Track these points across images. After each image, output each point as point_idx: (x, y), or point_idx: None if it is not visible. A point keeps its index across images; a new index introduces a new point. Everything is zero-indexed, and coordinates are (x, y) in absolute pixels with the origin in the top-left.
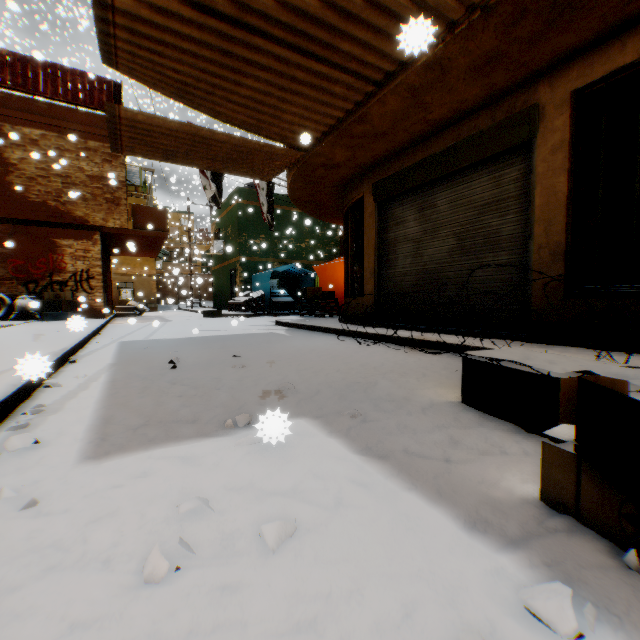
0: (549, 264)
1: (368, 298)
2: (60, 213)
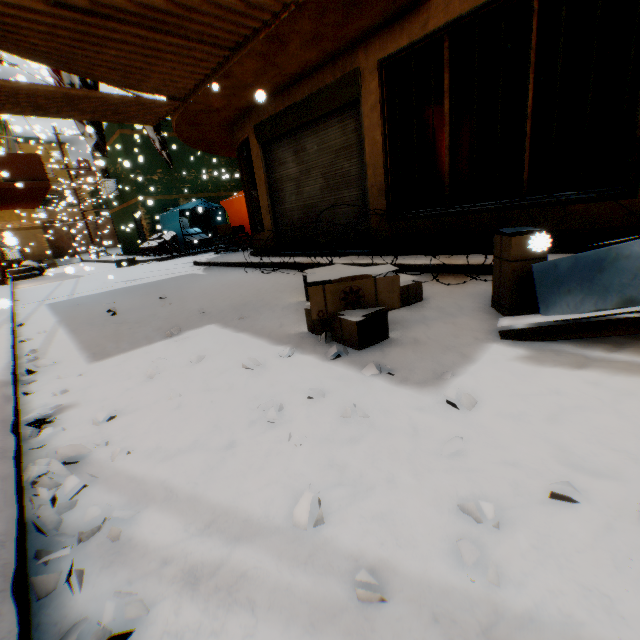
0: (378, 198)
1: (268, 232)
2: None
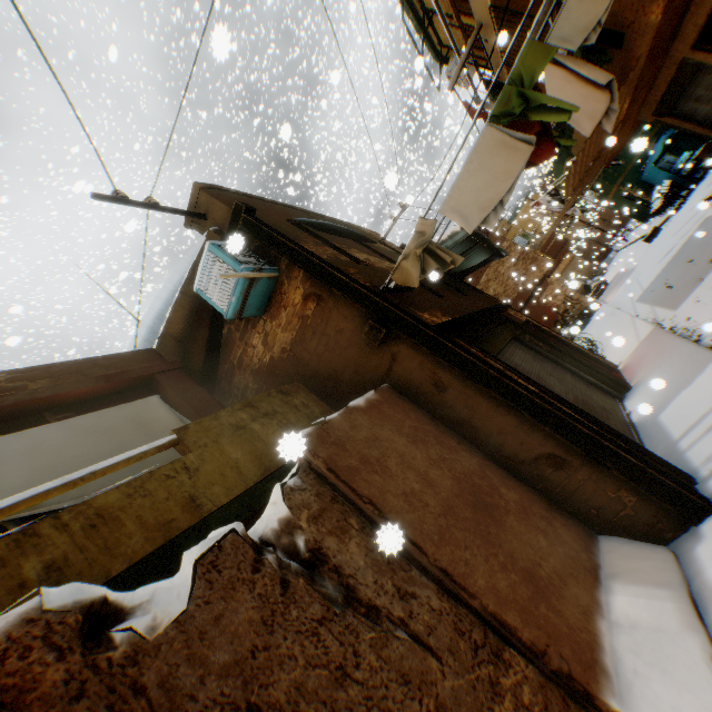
0: None
1: None
2: (526, 291)
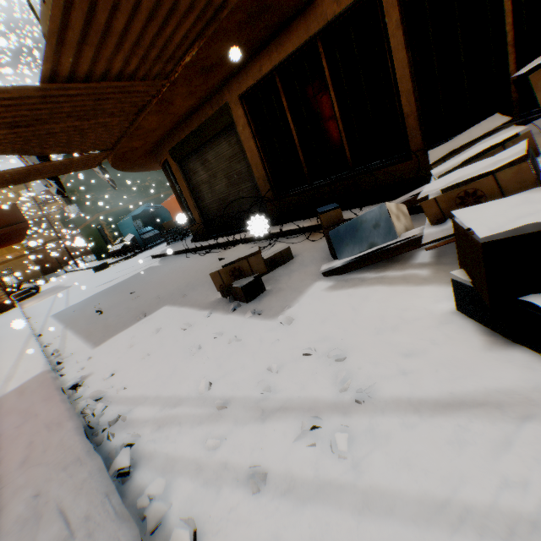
0: (265, 186)
1: (199, 223)
2: None
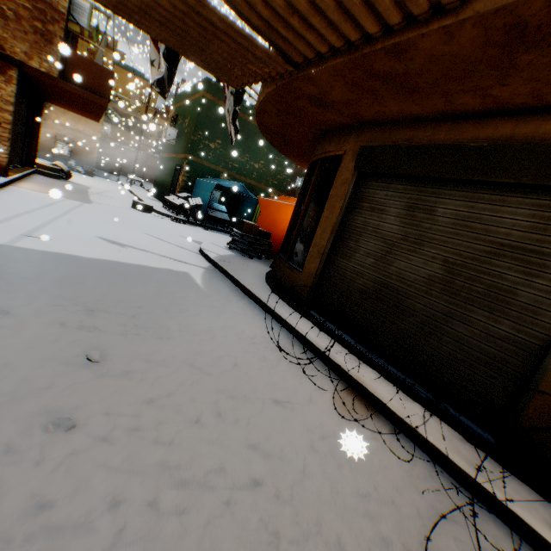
0: None
1: (306, 277)
2: None
